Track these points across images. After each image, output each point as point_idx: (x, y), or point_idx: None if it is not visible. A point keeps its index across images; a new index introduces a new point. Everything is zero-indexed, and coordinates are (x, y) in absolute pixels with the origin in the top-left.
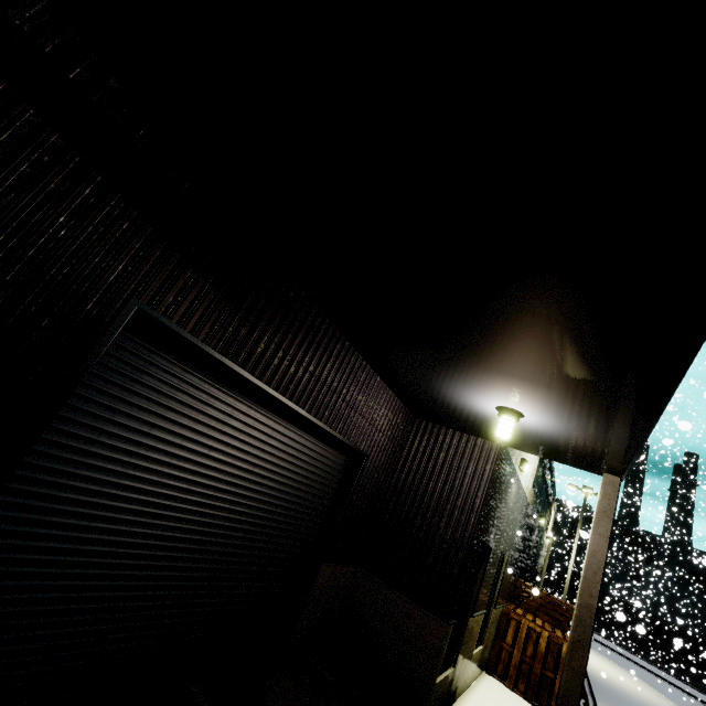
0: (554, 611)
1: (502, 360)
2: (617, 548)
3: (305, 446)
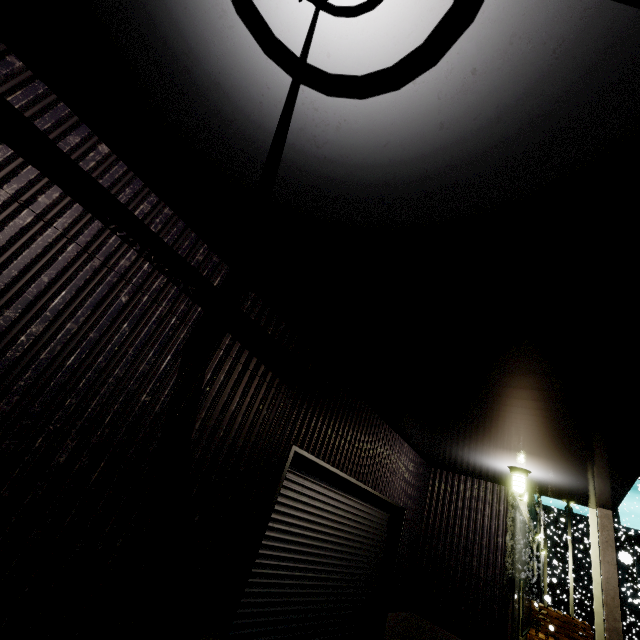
0: (572, 632)
1: (517, 444)
2: None
3: (365, 512)
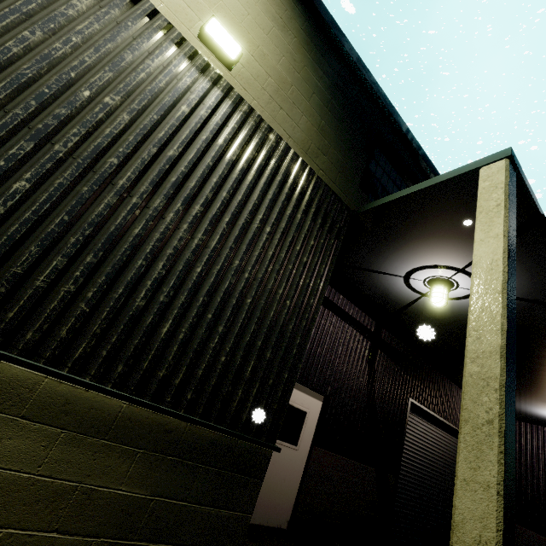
0: None
1: None
2: None
3: (450, 440)
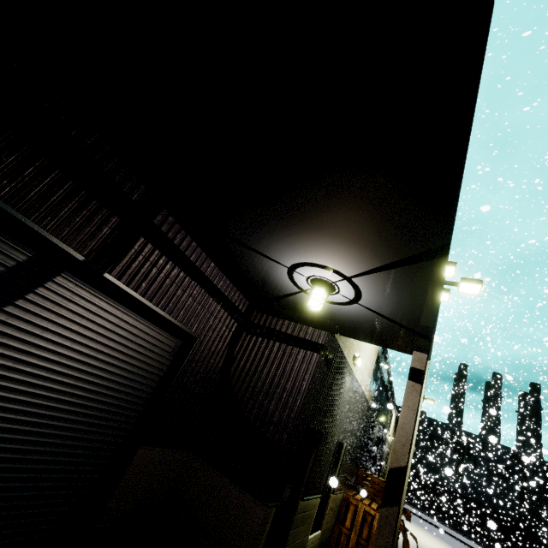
0: None
1: (295, 205)
2: (445, 446)
3: (121, 319)
